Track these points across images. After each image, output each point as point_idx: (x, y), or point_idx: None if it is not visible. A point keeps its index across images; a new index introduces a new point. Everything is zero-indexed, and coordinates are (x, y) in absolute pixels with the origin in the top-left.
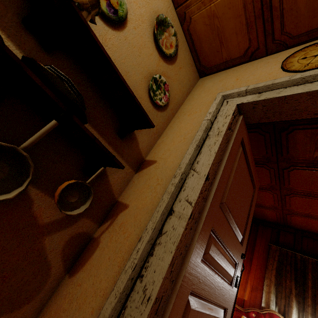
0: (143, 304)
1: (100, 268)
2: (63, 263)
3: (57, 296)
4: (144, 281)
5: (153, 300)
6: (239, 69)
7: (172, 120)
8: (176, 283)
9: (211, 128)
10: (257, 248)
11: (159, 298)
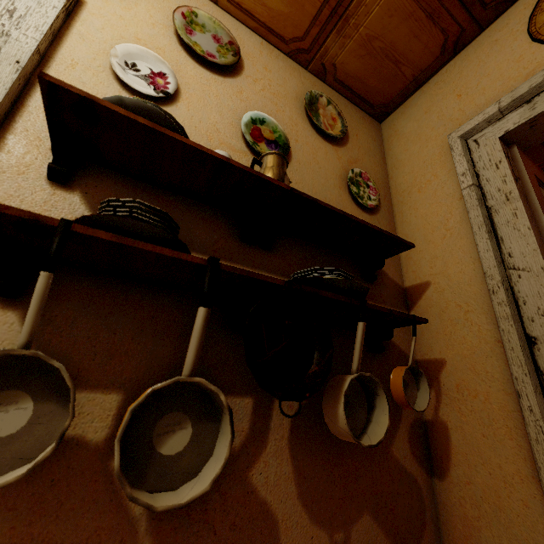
0: None
1: (480, 452)
2: (421, 467)
3: (446, 508)
4: None
5: None
6: (446, 76)
7: (394, 211)
8: None
9: (485, 195)
10: None
11: None
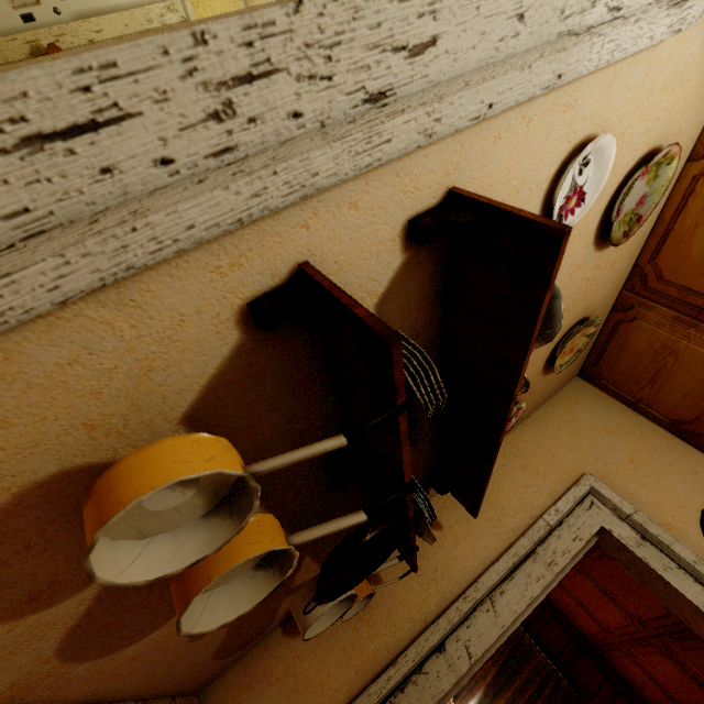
0: None
1: (329, 654)
2: (284, 617)
3: (266, 651)
4: None
5: None
6: (648, 434)
7: None
8: None
9: (546, 541)
10: None
11: None
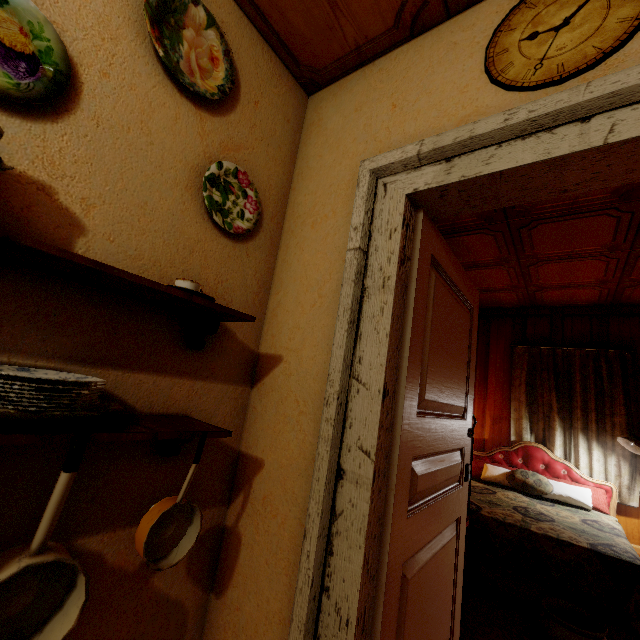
0: (342, 630)
1: (258, 579)
2: (198, 585)
3: (212, 629)
4: (333, 597)
5: (354, 624)
6: (393, 67)
7: (281, 241)
8: (379, 576)
9: (368, 268)
10: (493, 357)
11: (362, 613)
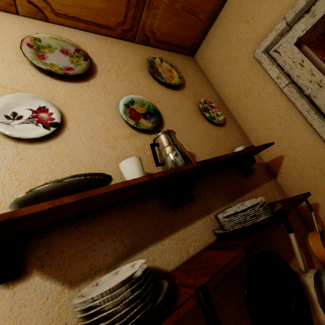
0: None
1: None
2: None
3: None
4: None
5: None
6: (230, 10)
7: (233, 114)
8: None
9: (301, 87)
10: None
11: None
